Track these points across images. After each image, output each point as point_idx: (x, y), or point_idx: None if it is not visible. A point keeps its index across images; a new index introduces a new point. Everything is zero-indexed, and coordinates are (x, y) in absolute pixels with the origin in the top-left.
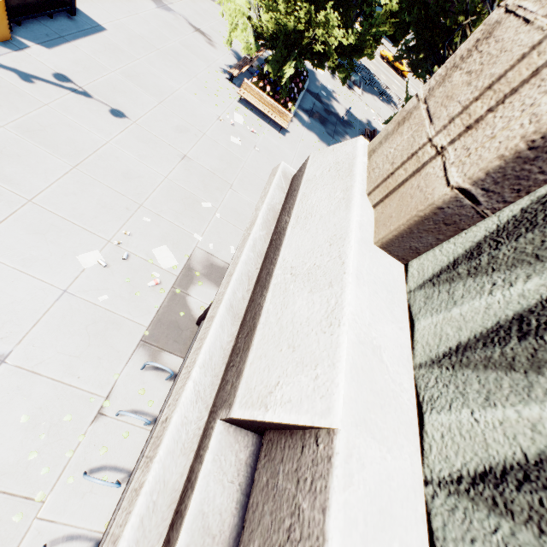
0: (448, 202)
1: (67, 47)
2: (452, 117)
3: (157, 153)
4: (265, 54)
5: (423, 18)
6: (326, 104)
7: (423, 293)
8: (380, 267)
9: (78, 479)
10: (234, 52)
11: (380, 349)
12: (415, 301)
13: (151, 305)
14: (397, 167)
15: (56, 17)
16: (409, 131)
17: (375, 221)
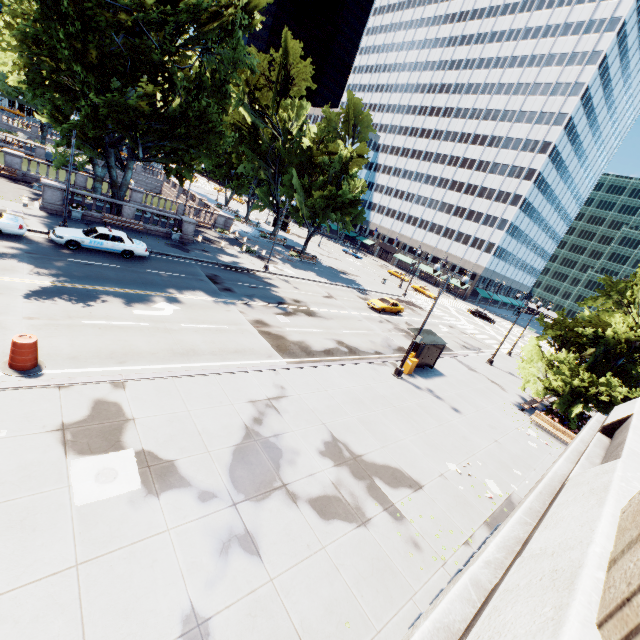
0: None
1: (430, 379)
2: None
3: (479, 433)
4: (546, 402)
5: None
6: None
7: None
8: None
9: (460, 566)
10: (521, 396)
11: None
12: None
13: (488, 507)
14: None
15: (425, 368)
16: None
17: None
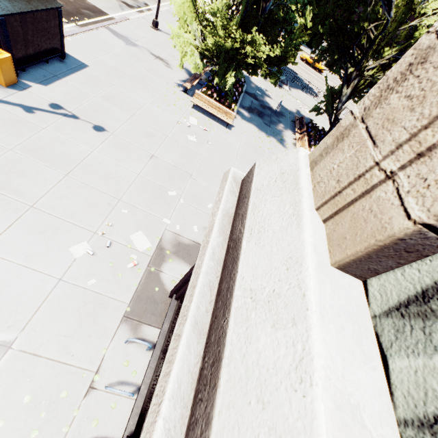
0: (410, 235)
1: (59, 83)
2: (399, 143)
3: (131, 156)
4: (210, 68)
5: (333, 29)
6: (261, 101)
7: (391, 323)
8: (341, 293)
9: None
10: (186, 70)
11: (359, 409)
12: (383, 330)
13: (131, 284)
14: (344, 186)
15: (51, 62)
16: (351, 149)
17: (328, 238)
